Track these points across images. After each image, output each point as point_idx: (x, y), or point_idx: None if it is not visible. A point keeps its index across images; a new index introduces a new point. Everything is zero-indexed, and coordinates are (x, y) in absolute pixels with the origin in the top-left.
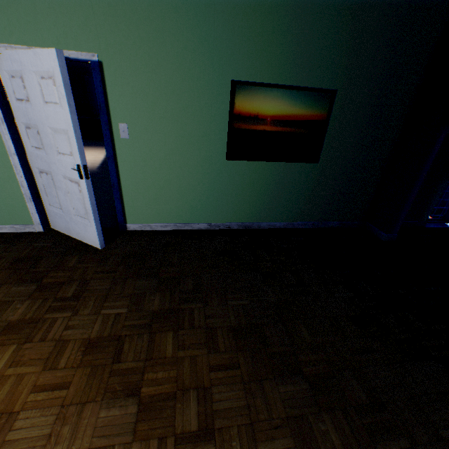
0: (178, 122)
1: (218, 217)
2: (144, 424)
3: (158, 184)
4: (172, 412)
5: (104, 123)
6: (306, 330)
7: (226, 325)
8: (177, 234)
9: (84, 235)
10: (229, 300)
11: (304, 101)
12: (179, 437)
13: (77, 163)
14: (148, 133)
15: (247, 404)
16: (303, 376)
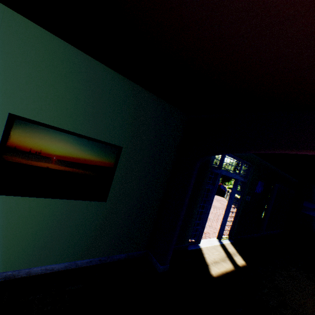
0: None
1: None
2: None
3: None
4: None
5: None
6: None
7: None
8: None
9: None
10: None
11: (94, 149)
12: None
13: None
14: None
15: None
16: None
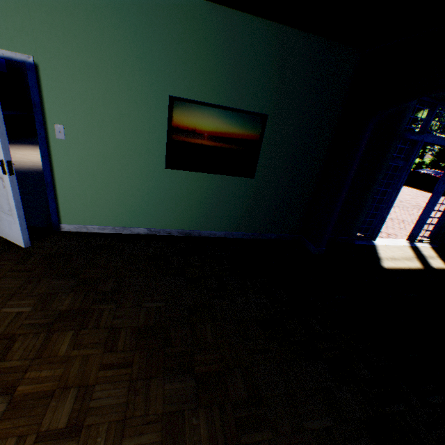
0: (117, 128)
1: (158, 223)
2: (8, 423)
3: (96, 186)
4: (43, 410)
5: (38, 122)
6: (211, 331)
7: (133, 325)
8: (114, 237)
9: (9, 232)
10: (144, 302)
11: (238, 121)
12: (43, 435)
13: (1, 158)
14: (86, 136)
15: (127, 401)
16: (193, 374)
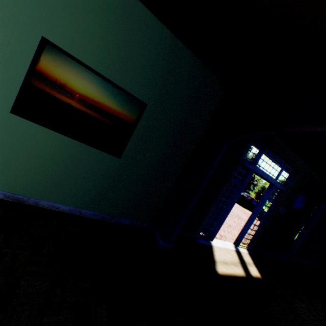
0: None
1: None
2: None
3: None
4: None
5: None
6: None
7: None
8: None
9: None
10: None
11: (117, 98)
12: None
13: None
14: None
15: None
16: None
